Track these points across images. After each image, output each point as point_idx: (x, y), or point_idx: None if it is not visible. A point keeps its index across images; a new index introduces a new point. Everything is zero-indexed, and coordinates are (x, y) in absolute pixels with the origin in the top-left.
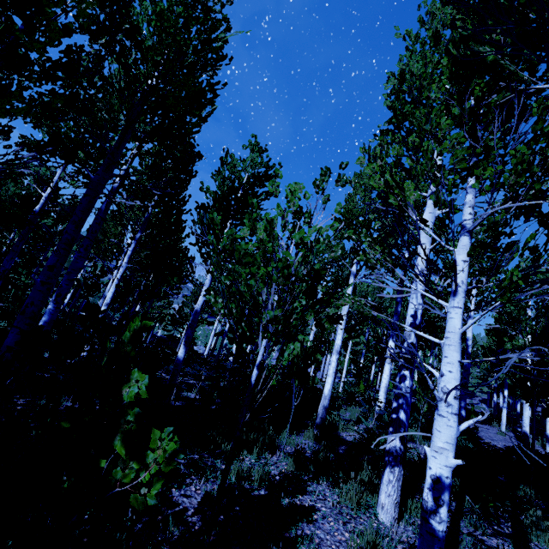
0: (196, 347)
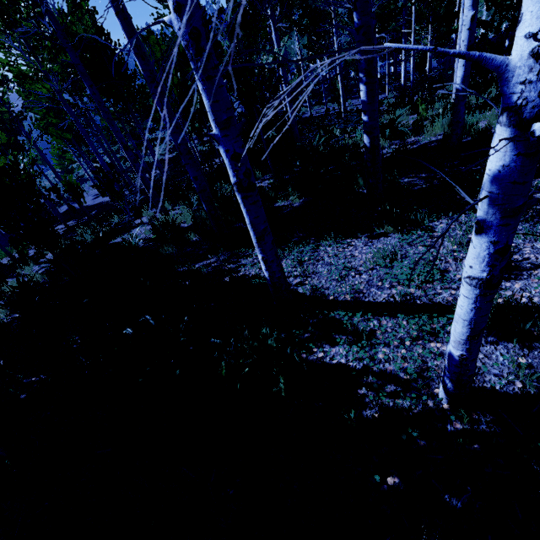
0: None
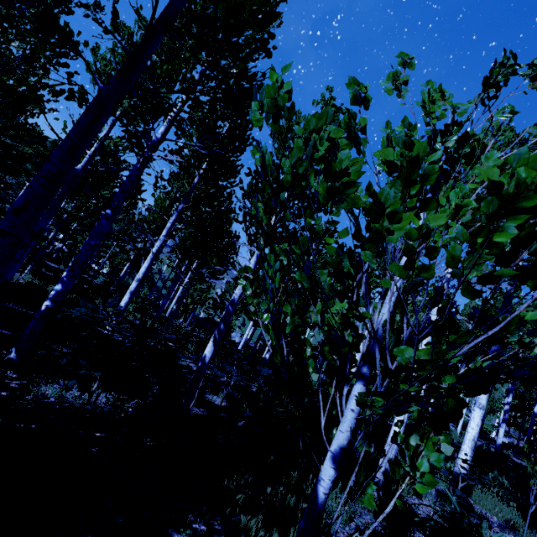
0: (233, 334)
